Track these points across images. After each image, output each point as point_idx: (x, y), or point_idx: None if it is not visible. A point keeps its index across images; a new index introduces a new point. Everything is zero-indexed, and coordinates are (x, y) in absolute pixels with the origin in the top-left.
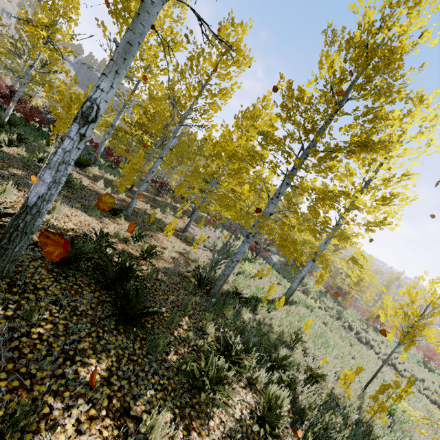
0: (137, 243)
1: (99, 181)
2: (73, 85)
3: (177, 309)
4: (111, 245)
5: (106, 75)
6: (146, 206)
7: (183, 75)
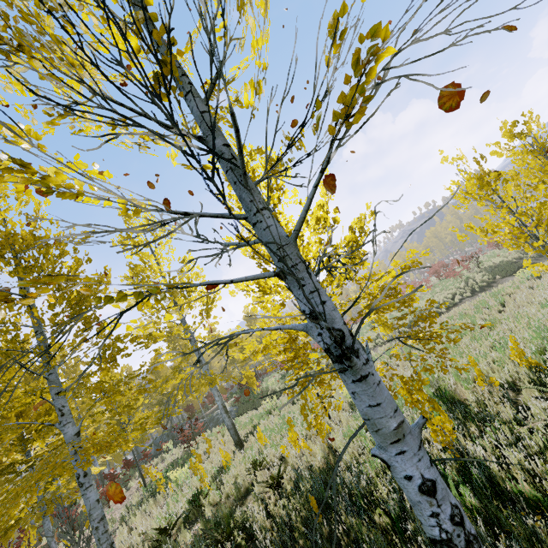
0: None
1: None
2: None
3: None
4: None
5: None
6: None
7: None
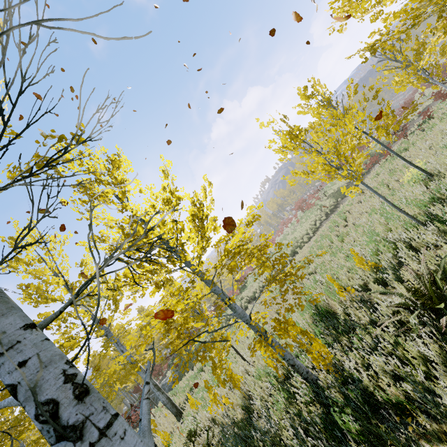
0: None
1: None
2: None
3: None
4: None
5: None
6: None
7: None
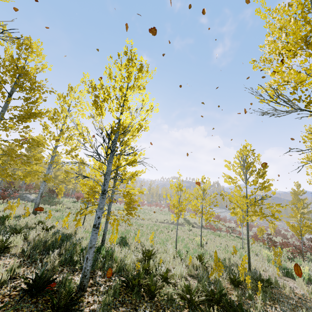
0: None
1: None
2: None
3: None
4: None
5: None
6: None
7: None
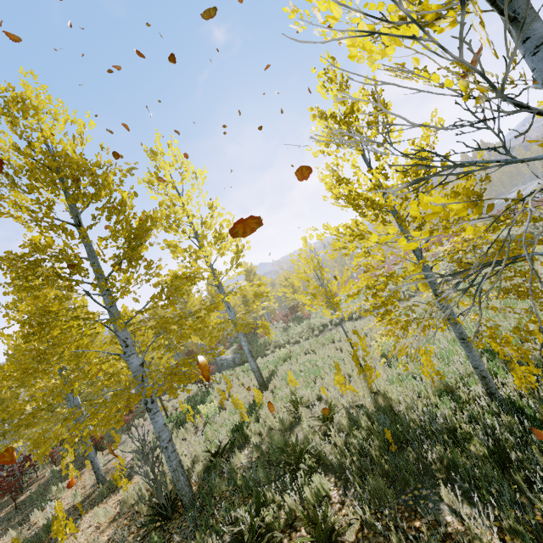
0: None
1: None
2: None
3: None
4: None
5: None
6: (8, 539)
7: None
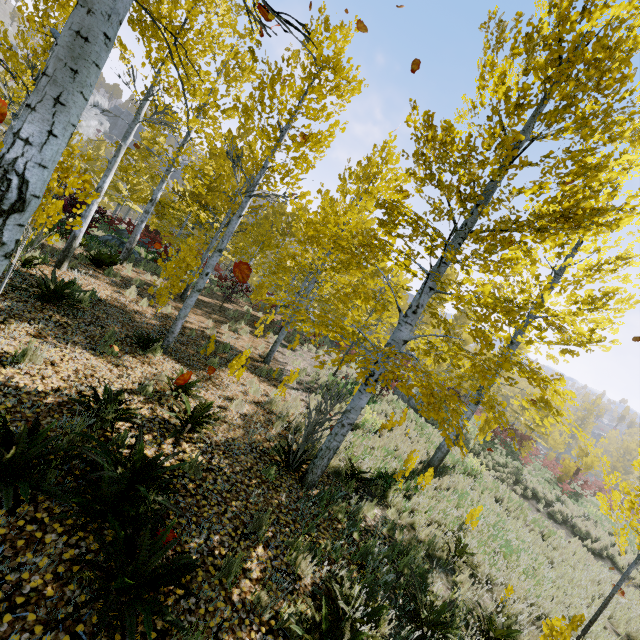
0: (180, 396)
1: (130, 287)
2: (104, 142)
3: (243, 532)
4: (125, 414)
5: (33, 107)
6: (206, 323)
7: (249, 115)
